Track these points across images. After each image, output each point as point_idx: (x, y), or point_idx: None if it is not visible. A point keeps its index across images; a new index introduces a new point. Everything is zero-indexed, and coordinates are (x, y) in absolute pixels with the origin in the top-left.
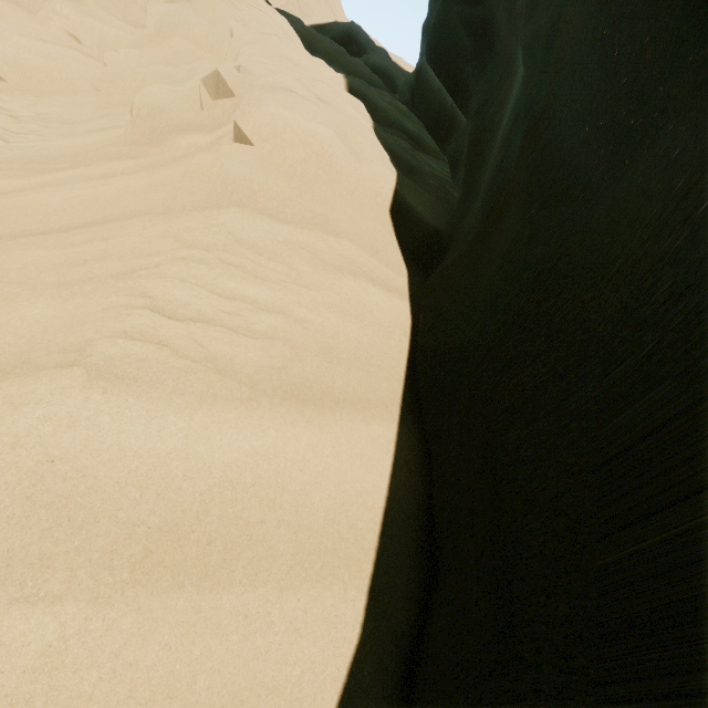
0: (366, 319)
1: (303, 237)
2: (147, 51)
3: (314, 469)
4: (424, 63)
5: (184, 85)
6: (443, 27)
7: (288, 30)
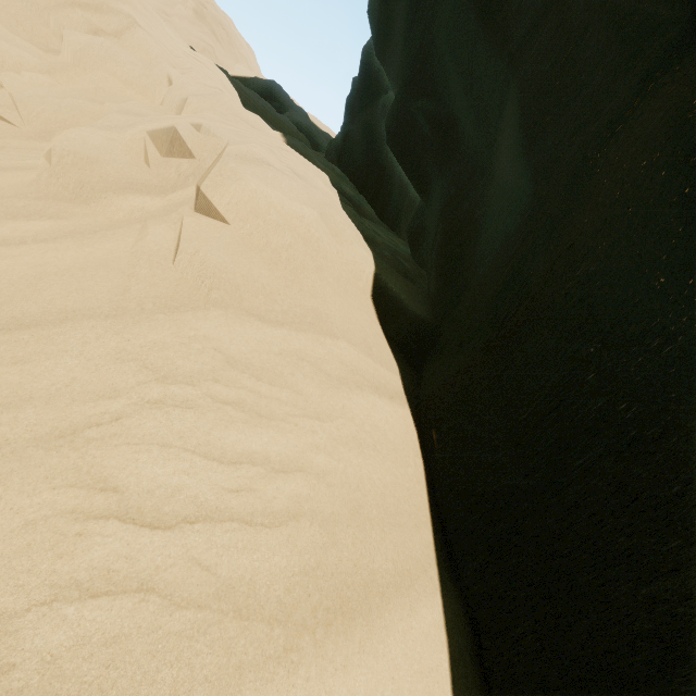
0: (383, 446)
1: (300, 342)
2: (61, 79)
3: None
4: (350, 131)
5: (121, 133)
6: (401, 115)
7: (227, 84)
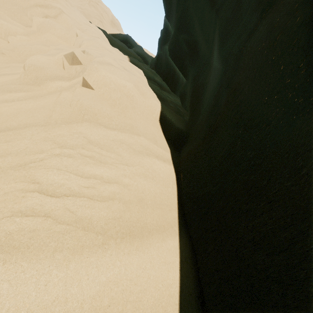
0: (157, 178)
1: (122, 136)
2: (32, 38)
3: (142, 280)
4: (160, 54)
5: (54, 56)
6: (175, 42)
7: (103, 35)
